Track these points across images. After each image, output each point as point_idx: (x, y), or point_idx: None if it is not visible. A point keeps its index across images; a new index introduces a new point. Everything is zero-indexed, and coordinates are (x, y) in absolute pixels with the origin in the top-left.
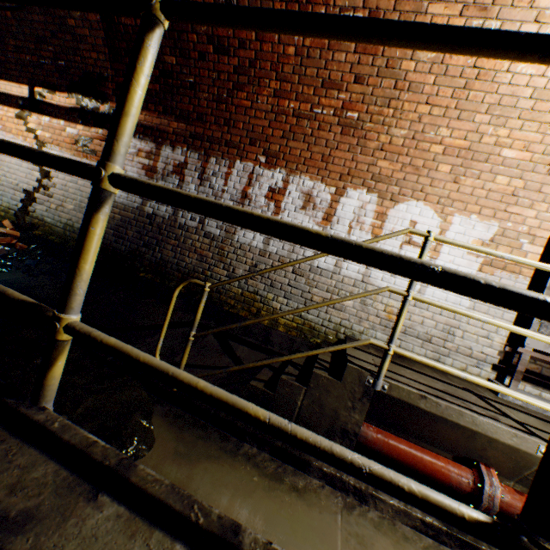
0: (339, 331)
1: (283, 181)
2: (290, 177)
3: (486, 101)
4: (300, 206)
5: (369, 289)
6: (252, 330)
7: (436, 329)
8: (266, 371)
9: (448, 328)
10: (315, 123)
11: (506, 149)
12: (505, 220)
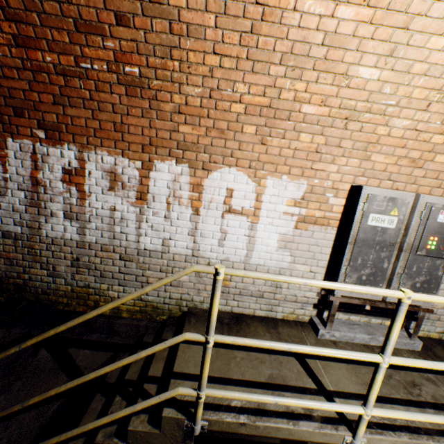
0: (181, 305)
1: (77, 160)
2: (85, 154)
3: (279, 49)
4: (107, 187)
5: (201, 261)
6: (93, 325)
7: (266, 286)
8: (96, 403)
9: (276, 283)
10: (90, 82)
11: (306, 104)
12: (313, 177)
